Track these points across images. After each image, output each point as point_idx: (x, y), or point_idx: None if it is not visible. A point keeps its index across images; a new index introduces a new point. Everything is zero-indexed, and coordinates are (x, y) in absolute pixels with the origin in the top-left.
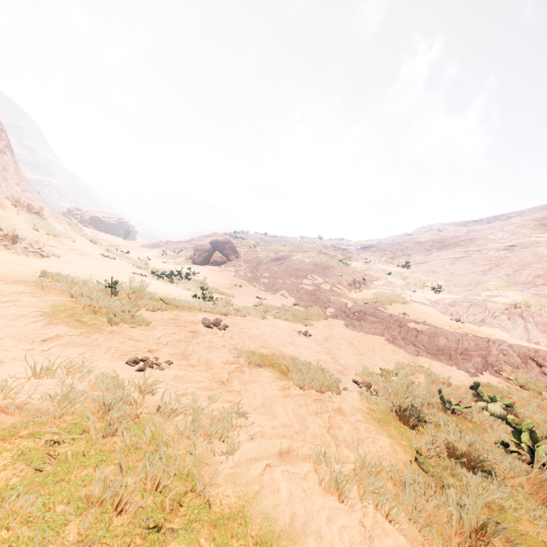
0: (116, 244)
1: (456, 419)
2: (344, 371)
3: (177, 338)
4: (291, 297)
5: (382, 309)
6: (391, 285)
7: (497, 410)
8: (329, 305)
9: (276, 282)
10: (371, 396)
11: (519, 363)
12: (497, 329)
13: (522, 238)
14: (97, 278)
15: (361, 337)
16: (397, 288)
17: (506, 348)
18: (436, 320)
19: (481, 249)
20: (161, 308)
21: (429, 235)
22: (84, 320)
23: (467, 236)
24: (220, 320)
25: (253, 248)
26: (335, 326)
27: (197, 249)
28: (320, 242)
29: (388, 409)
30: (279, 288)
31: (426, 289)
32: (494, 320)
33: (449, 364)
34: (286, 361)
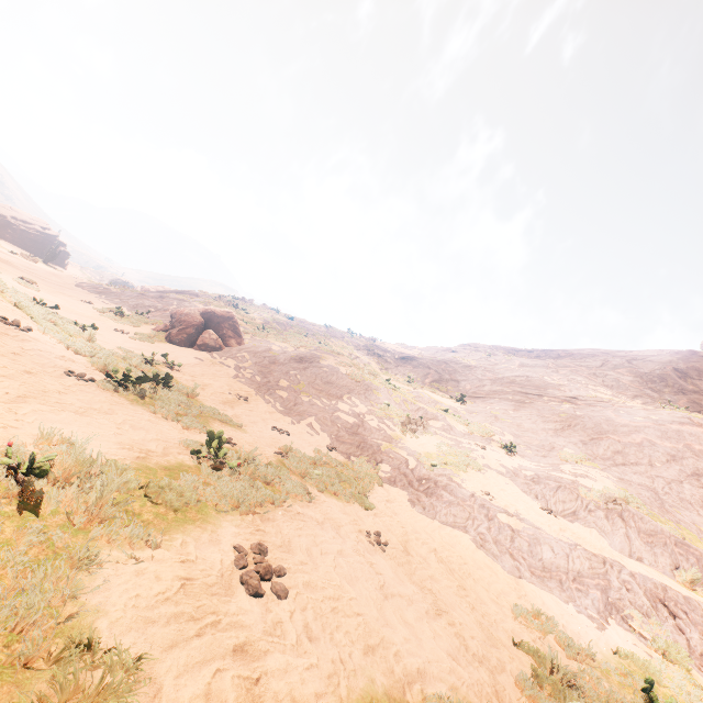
0: (31, 273)
1: None
2: (499, 691)
3: None
4: (323, 431)
5: (460, 482)
6: (452, 432)
7: None
8: (381, 458)
9: (299, 400)
10: None
11: (648, 608)
12: (594, 531)
13: (580, 388)
14: None
15: (438, 532)
16: (461, 438)
17: (628, 578)
18: (527, 509)
19: (542, 395)
20: (153, 544)
21: (477, 358)
22: None
23: (522, 371)
24: (266, 547)
25: (262, 331)
26: (398, 505)
27: (180, 319)
28: (351, 339)
29: None
30: (306, 412)
31: (494, 445)
32: (589, 516)
33: (564, 599)
34: None
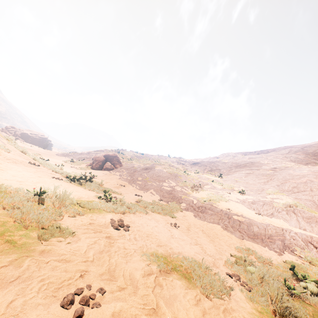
0: (38, 152)
1: (300, 303)
2: (215, 262)
3: (98, 249)
4: (157, 194)
5: (216, 206)
6: (215, 189)
7: (314, 289)
8: (182, 201)
9: (146, 184)
10: (248, 291)
11: (303, 245)
12: (281, 220)
13: (278, 163)
14: (26, 184)
15: (206, 225)
16: (219, 190)
17: (294, 235)
18: (248, 213)
19: (259, 169)
20: (80, 213)
21: (228, 158)
22: (14, 238)
23: (249, 160)
24: (123, 220)
25: (130, 160)
26: (188, 217)
27: (95, 159)
28: (169, 159)
29: (269, 309)
30: (149, 188)
31: (235, 192)
32: (279, 214)
33: (263, 245)
34: (184, 264)
